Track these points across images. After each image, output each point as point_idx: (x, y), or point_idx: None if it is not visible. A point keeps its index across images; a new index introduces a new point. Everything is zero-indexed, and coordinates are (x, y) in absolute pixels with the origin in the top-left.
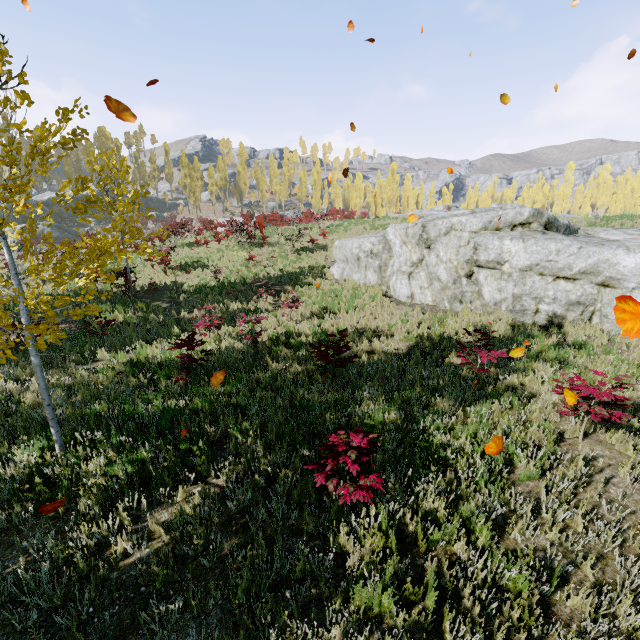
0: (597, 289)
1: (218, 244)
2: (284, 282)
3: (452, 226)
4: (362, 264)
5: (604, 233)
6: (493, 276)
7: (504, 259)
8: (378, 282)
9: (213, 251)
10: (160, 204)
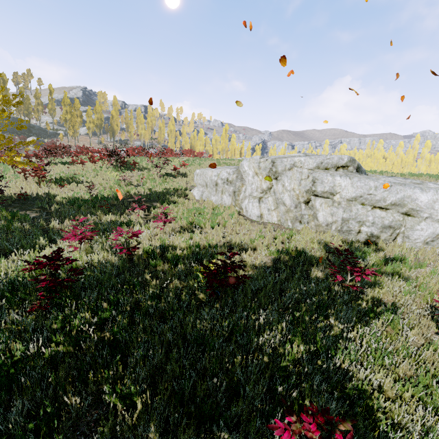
0: (402, 217)
1: (93, 165)
2: (153, 199)
3: (294, 163)
4: (219, 189)
5: (384, 179)
6: (326, 203)
7: (336, 191)
8: (232, 204)
9: (88, 170)
10: (42, 131)
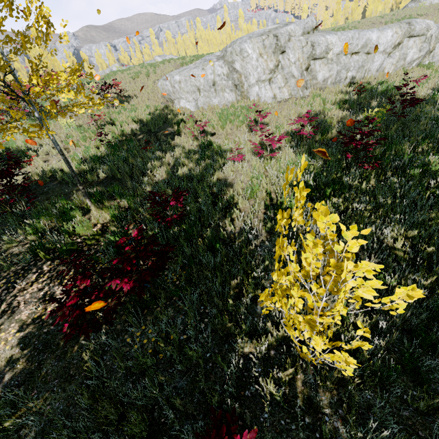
0: (366, 56)
1: None
2: (159, 127)
3: (290, 33)
4: (218, 88)
5: None
6: (323, 63)
7: (330, 49)
8: (237, 98)
9: None
10: None
